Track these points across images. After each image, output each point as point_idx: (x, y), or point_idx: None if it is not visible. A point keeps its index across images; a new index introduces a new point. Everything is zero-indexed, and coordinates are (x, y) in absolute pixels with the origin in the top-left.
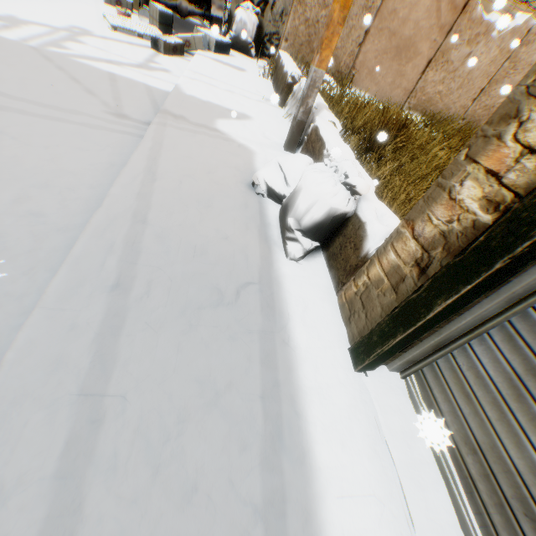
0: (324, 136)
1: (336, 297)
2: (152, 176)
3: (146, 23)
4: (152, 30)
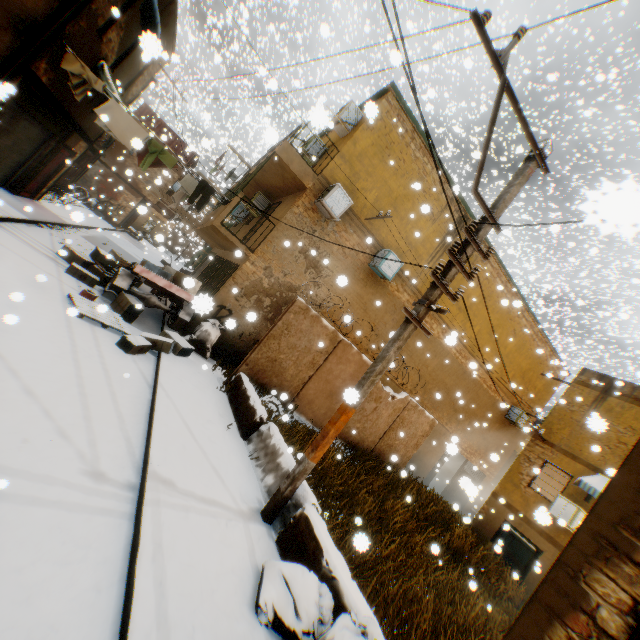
0: (321, 539)
1: None
2: (164, 622)
3: (109, 302)
4: (118, 317)
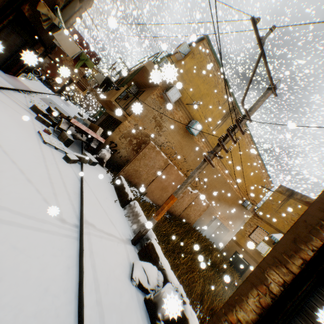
0: (159, 253)
1: None
2: (97, 281)
3: (56, 135)
4: (62, 144)
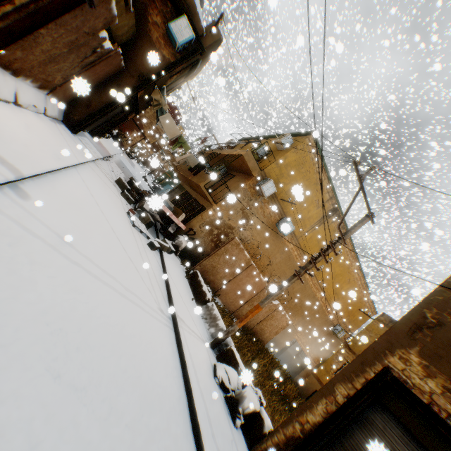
0: (239, 360)
1: (249, 450)
2: (194, 368)
3: (138, 215)
4: (144, 227)
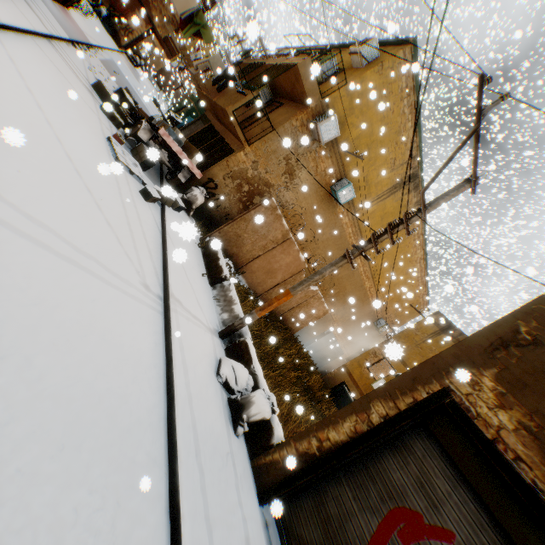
0: (253, 356)
1: (250, 460)
2: (185, 366)
3: (129, 147)
4: (138, 166)
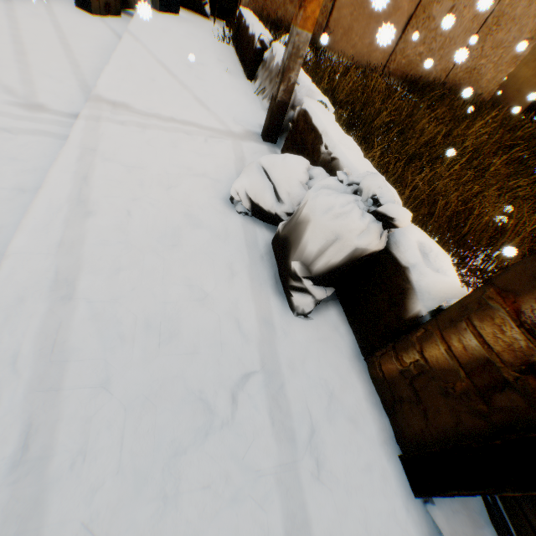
0: (319, 125)
1: (365, 364)
2: (83, 207)
3: None
4: None
